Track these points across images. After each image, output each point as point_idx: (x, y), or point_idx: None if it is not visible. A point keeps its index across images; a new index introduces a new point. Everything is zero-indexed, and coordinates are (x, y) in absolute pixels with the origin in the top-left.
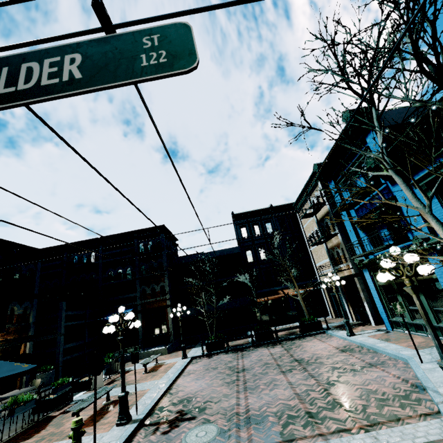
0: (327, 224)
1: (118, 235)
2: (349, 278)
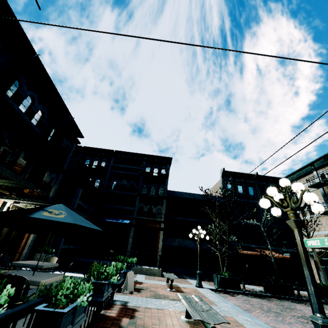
0: None
1: (130, 154)
2: None
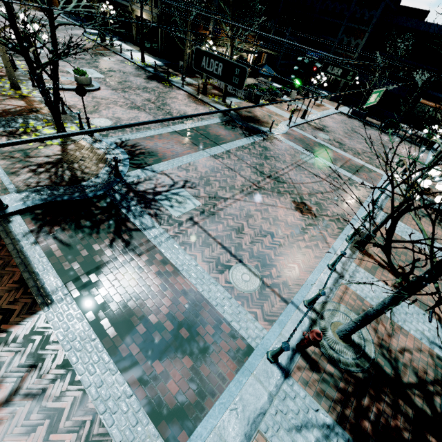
0: None
1: None
2: None
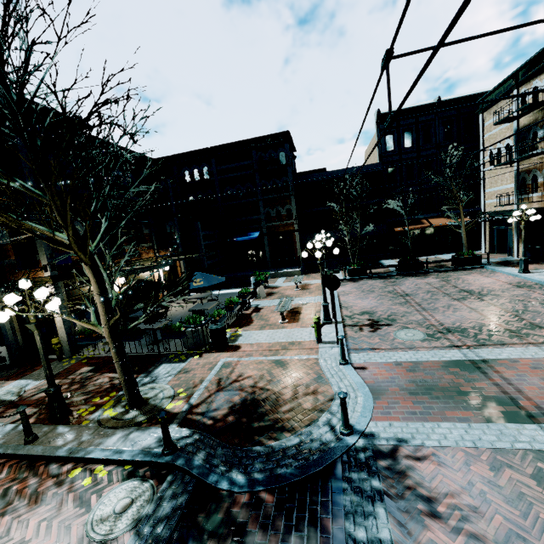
0: (533, 135)
1: (231, 145)
2: (538, 211)
